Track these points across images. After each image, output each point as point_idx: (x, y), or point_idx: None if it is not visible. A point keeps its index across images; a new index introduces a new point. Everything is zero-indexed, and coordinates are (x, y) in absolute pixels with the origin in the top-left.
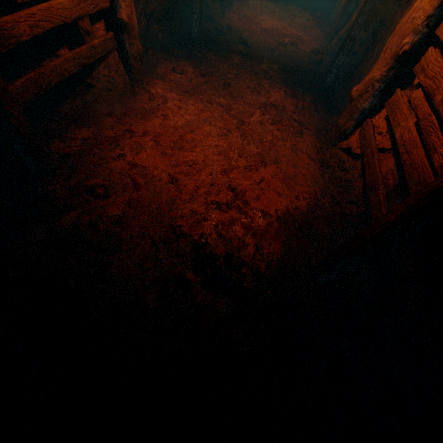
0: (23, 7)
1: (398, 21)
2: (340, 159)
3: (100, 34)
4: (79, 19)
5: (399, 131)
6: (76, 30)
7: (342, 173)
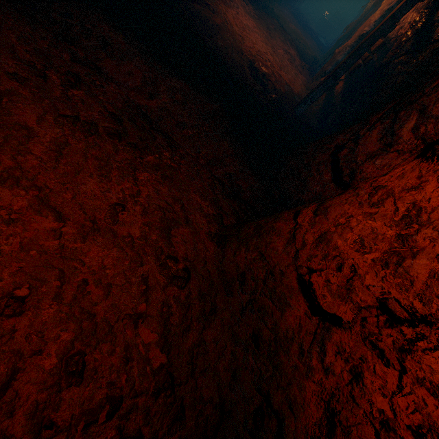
0: None
1: None
2: None
3: None
4: None
5: None
6: None
7: None
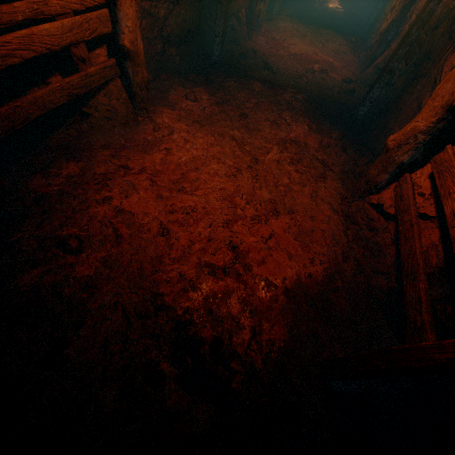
0: (6, 32)
1: (448, 56)
2: (369, 216)
3: (100, 61)
4: (72, 45)
5: (451, 206)
6: (72, 56)
7: (371, 233)
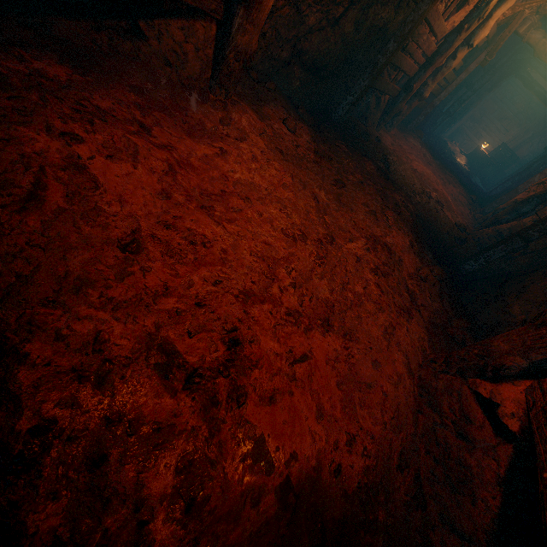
0: None
1: None
2: (466, 411)
3: None
4: None
5: None
6: None
7: (458, 441)
